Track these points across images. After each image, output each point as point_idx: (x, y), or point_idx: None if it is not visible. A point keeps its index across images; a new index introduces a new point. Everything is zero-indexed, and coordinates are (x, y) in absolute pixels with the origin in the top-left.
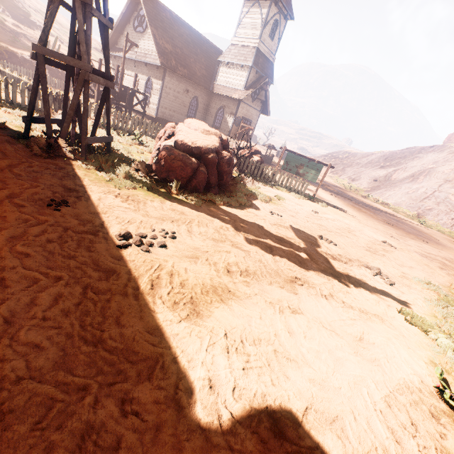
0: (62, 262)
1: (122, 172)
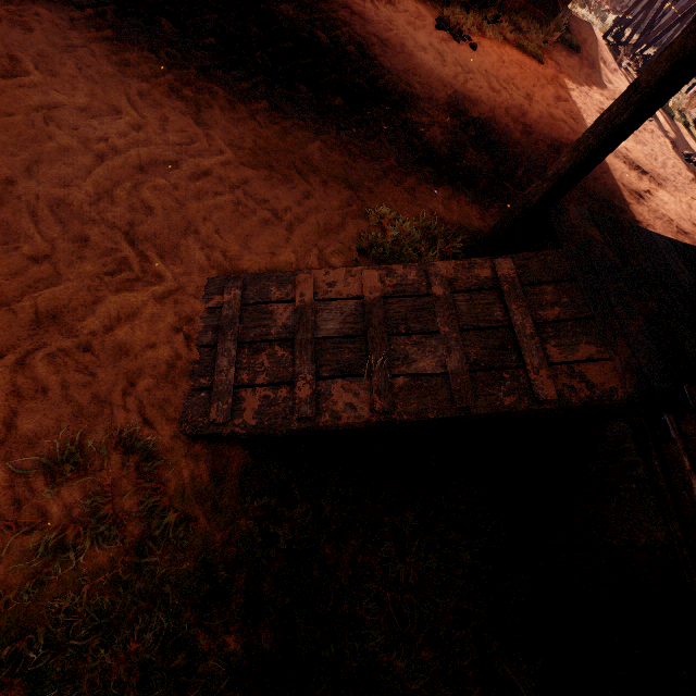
0: (667, 153)
1: (679, 101)
